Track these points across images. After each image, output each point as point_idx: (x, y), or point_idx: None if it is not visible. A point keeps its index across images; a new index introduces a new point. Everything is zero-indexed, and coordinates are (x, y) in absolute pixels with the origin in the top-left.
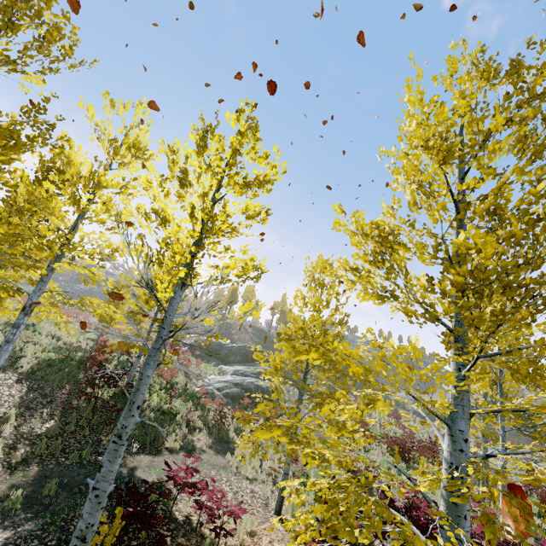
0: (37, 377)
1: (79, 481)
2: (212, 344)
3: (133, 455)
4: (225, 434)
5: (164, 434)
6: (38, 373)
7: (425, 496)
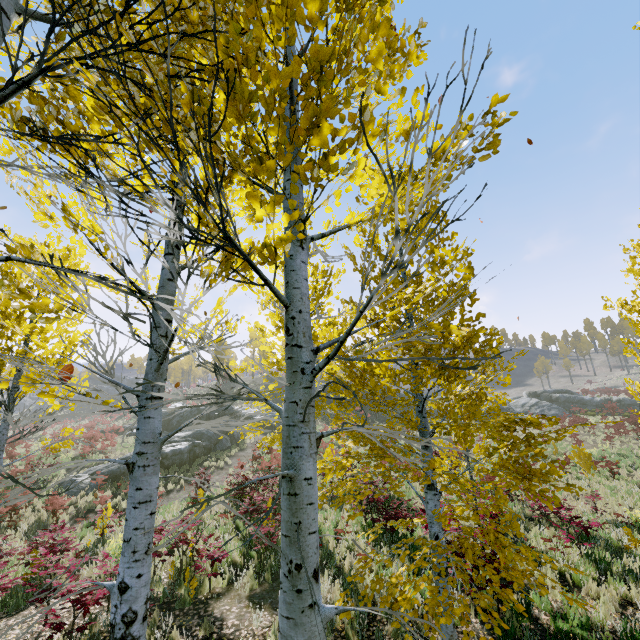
0: None
1: None
2: (164, 415)
3: None
4: None
5: None
6: None
7: None
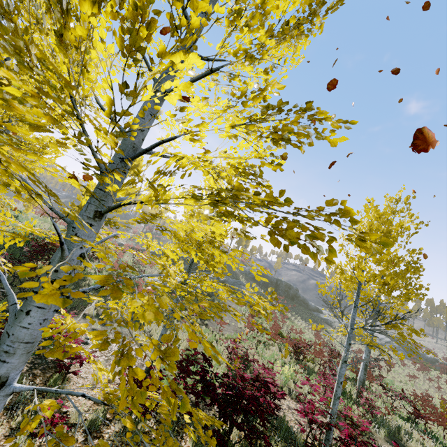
0: None
1: None
2: None
3: None
4: None
5: (87, 304)
6: None
7: (5, 288)
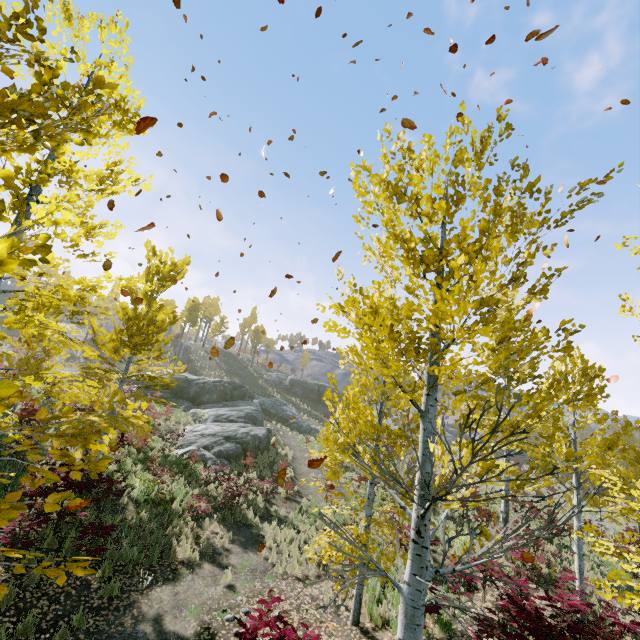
0: None
1: None
2: (176, 380)
3: (145, 592)
4: (241, 515)
5: (171, 542)
6: None
7: None
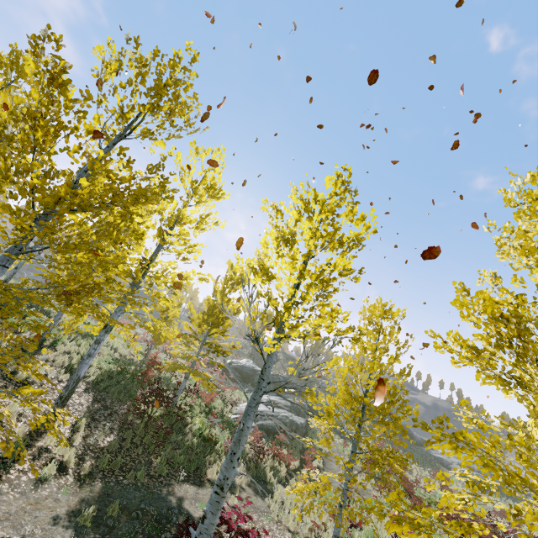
0: (101, 388)
1: (136, 505)
2: (245, 368)
3: (179, 482)
4: (262, 472)
5: (206, 464)
6: (101, 383)
7: None
